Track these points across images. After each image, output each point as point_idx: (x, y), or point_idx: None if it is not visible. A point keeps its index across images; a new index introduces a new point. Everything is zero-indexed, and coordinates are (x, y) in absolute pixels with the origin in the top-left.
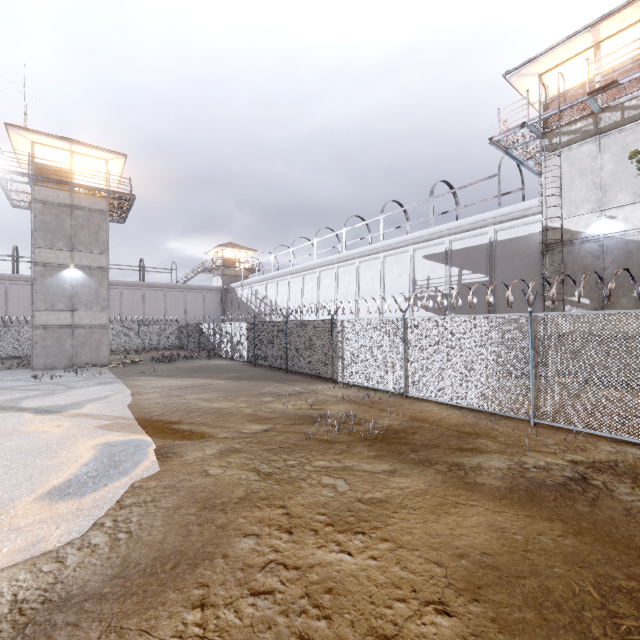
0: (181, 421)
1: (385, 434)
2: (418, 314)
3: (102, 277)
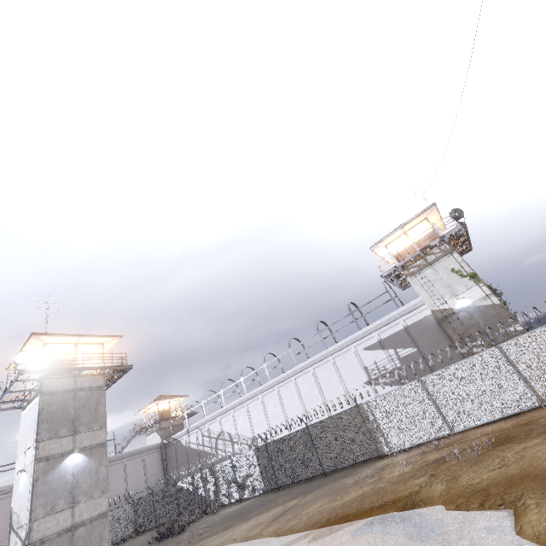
0: (360, 508)
1: (496, 442)
2: (381, 390)
3: (101, 454)
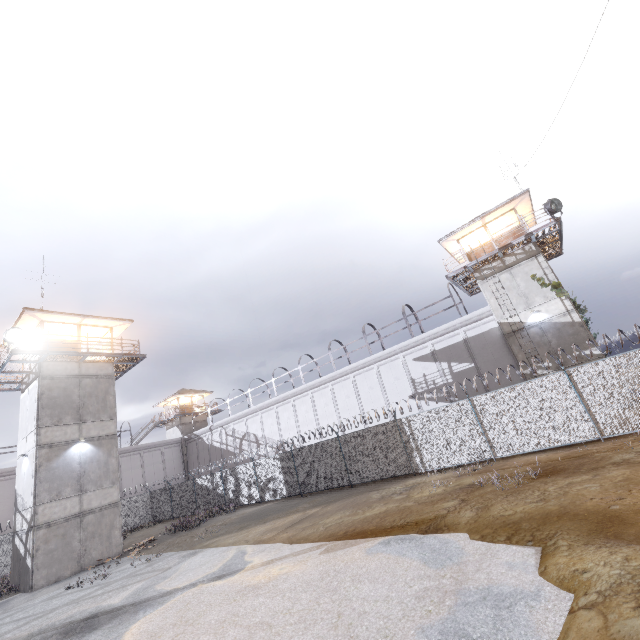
0: (380, 525)
1: (540, 473)
2: (426, 406)
3: (111, 445)
